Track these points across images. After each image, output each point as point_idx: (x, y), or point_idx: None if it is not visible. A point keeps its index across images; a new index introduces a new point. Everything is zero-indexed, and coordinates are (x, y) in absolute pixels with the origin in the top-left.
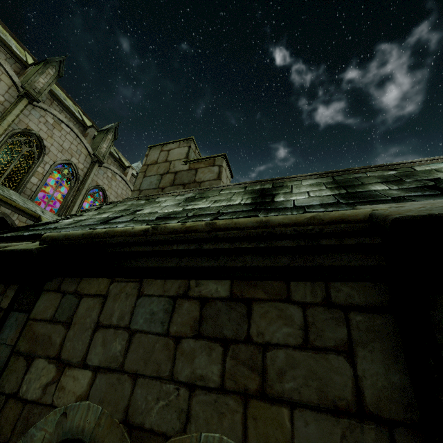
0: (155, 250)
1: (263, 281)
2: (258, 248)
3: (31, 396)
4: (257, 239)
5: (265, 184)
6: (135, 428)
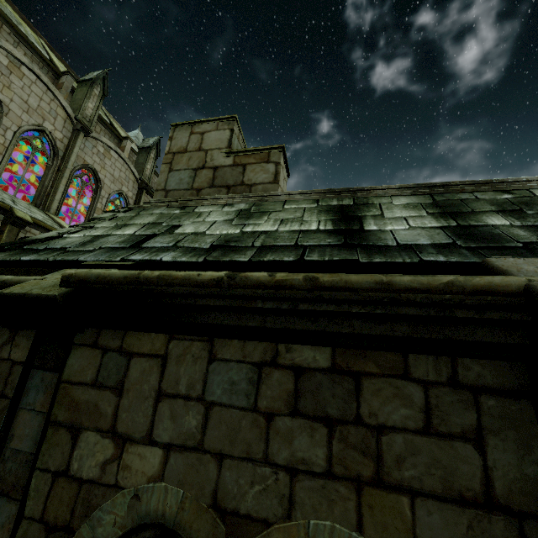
0: (232, 305)
1: (374, 351)
2: (372, 313)
3: (87, 475)
4: (372, 303)
5: (343, 198)
6: (228, 513)
